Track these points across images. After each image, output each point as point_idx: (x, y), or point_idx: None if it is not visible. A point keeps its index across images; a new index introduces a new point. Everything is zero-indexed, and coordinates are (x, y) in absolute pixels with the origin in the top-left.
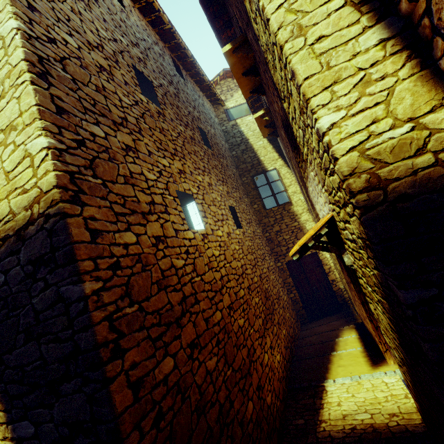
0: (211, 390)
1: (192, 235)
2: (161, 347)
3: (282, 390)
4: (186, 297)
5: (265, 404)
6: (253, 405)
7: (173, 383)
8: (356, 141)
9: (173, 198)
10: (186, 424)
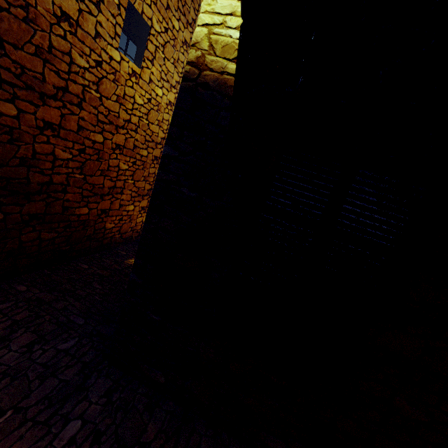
0: (48, 165)
1: (118, 58)
2: (8, 92)
3: (129, 235)
4: (69, 92)
5: (102, 223)
6: (88, 213)
7: (6, 124)
8: (213, 20)
9: (117, 3)
10: (4, 156)
